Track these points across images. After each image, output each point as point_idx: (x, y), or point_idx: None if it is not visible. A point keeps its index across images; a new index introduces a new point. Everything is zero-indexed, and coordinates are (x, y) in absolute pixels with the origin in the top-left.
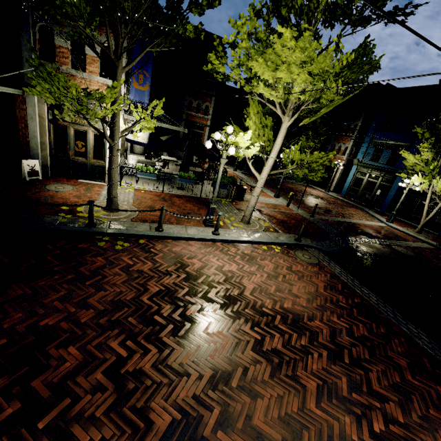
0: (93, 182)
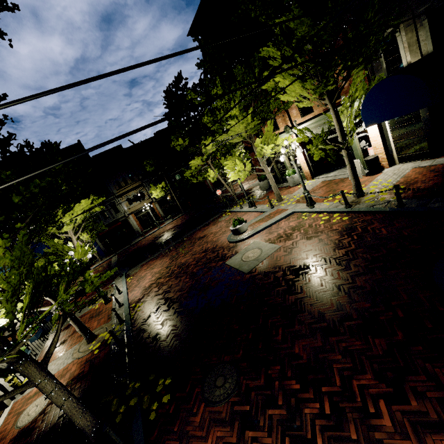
0: (2, 418)
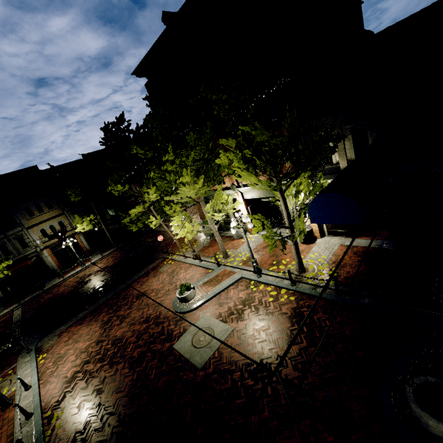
0: None
